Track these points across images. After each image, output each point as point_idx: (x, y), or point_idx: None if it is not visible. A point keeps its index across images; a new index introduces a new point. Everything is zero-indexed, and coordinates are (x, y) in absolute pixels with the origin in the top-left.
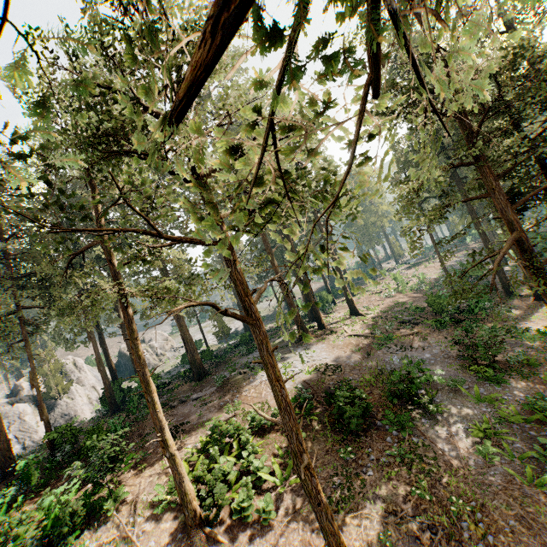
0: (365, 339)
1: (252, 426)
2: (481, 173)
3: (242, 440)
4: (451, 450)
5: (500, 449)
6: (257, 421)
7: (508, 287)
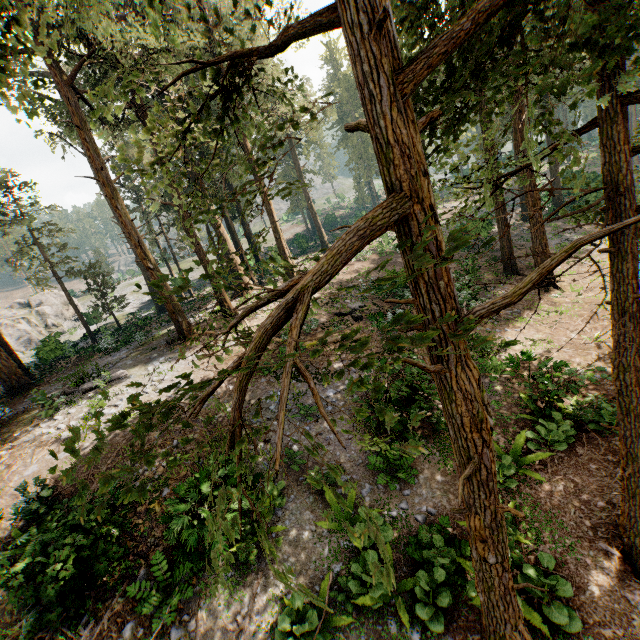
0: None
1: None
2: None
3: None
4: None
5: None
6: None
7: (510, 262)
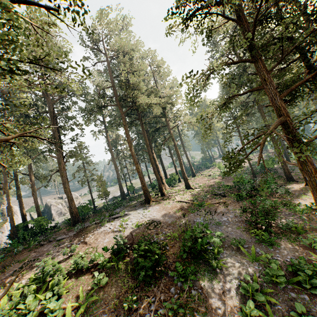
0: (186, 204)
1: (73, 267)
2: (257, 69)
3: (54, 281)
4: (221, 306)
5: (263, 310)
6: (78, 264)
7: (289, 175)
